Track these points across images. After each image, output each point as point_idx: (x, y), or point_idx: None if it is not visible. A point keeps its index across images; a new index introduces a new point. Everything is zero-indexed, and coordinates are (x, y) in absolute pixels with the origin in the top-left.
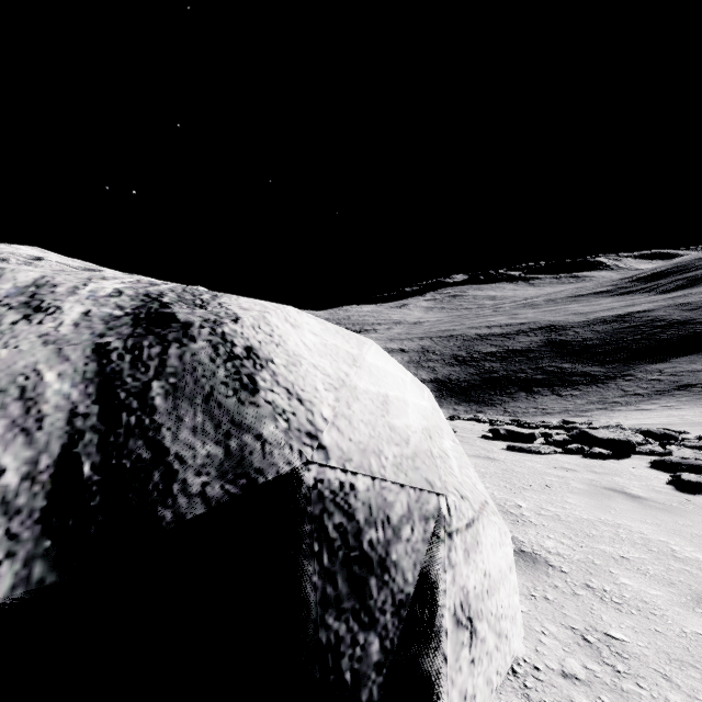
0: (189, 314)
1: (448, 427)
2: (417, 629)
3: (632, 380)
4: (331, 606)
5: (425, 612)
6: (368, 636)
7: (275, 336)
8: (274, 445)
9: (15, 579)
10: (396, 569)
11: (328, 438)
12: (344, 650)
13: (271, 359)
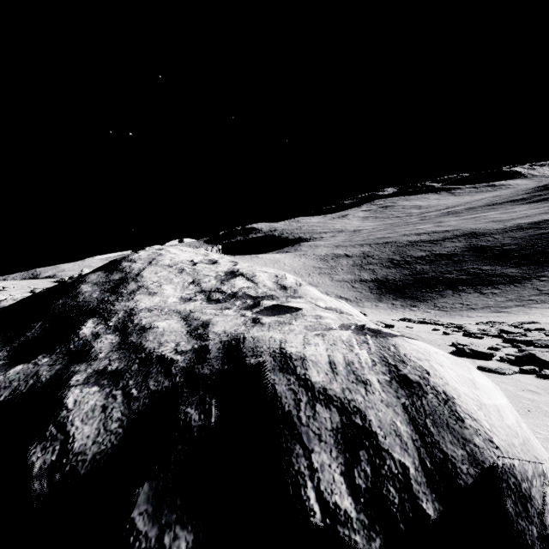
0: (410, 373)
1: (516, 412)
2: (546, 523)
3: (546, 280)
4: (519, 515)
5: (547, 517)
6: (531, 527)
7: (442, 378)
8: (482, 449)
9: (433, 508)
10: (534, 499)
11: (496, 441)
12: (526, 532)
13: (452, 396)
